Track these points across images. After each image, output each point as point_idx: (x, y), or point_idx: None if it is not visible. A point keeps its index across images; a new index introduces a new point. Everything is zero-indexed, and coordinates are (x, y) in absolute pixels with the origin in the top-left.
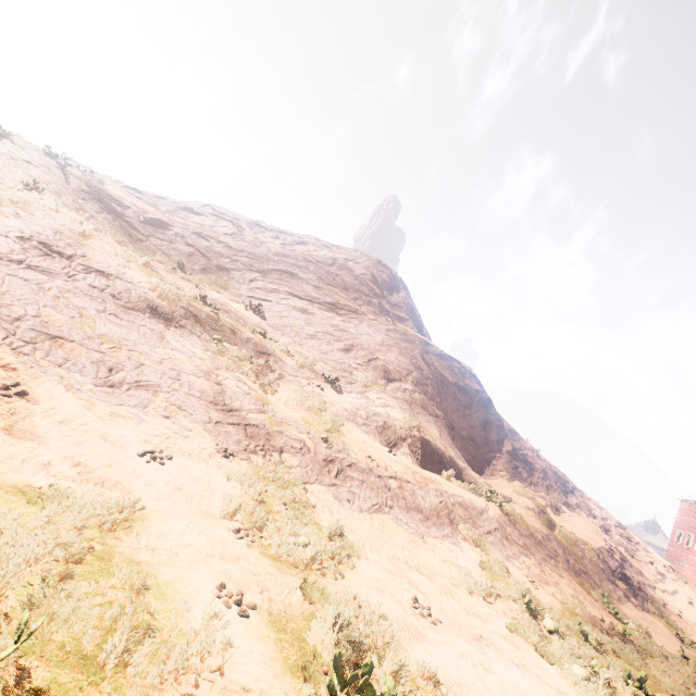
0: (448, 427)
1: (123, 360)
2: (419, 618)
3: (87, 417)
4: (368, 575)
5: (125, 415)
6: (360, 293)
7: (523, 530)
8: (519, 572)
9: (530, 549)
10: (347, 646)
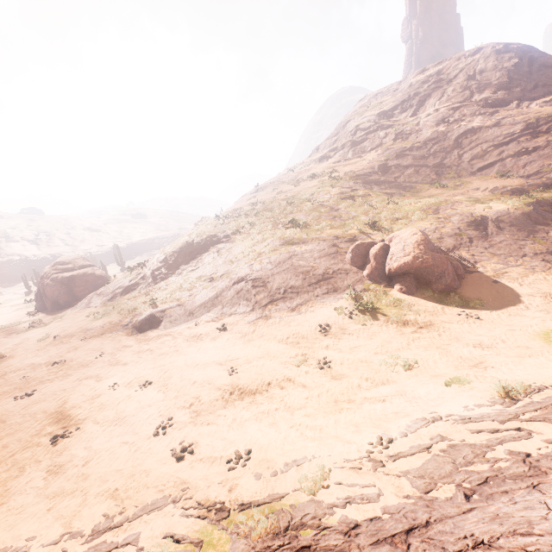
0: None
1: None
2: None
3: None
4: None
5: None
6: (514, 96)
7: None
8: None
9: None
10: None
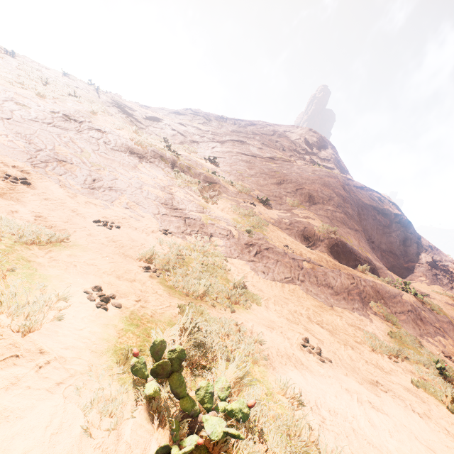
0: (367, 240)
1: (104, 176)
2: (305, 353)
3: (68, 201)
4: (261, 316)
5: (97, 204)
6: (295, 152)
7: (440, 317)
8: (433, 347)
9: (447, 332)
10: (186, 344)
